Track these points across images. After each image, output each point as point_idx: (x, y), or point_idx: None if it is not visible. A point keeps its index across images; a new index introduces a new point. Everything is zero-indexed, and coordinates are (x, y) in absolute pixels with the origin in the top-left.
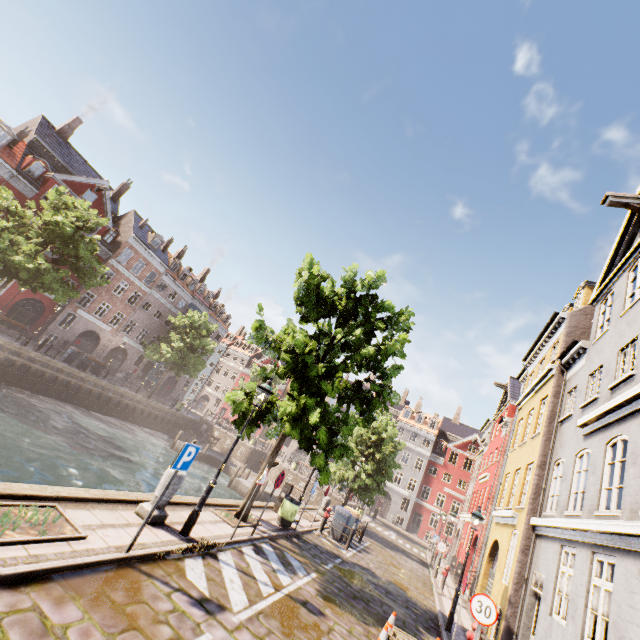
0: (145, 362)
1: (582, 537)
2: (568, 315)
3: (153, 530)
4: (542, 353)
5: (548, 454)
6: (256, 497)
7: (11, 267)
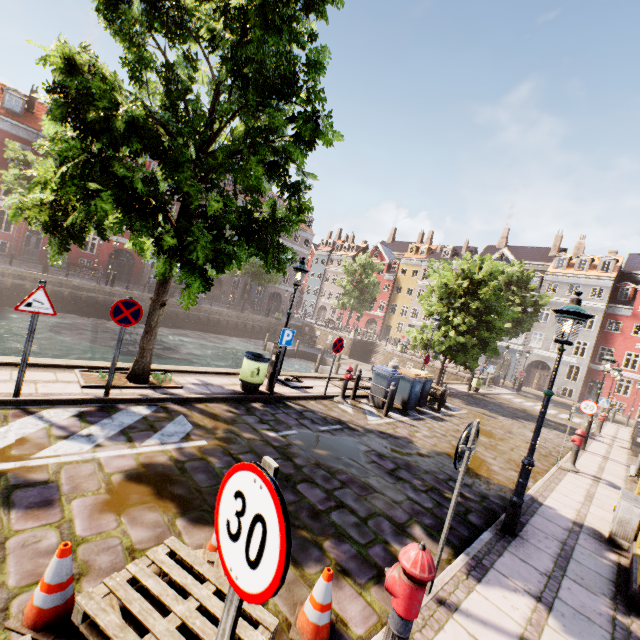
0: (242, 284)
1: None
2: None
3: None
4: None
5: None
6: None
7: None
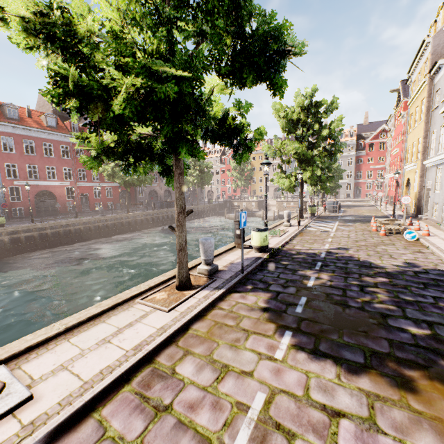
0: None
1: (443, 161)
2: (432, 39)
3: (292, 227)
4: (419, 67)
5: (428, 130)
6: (276, 218)
7: (128, 182)
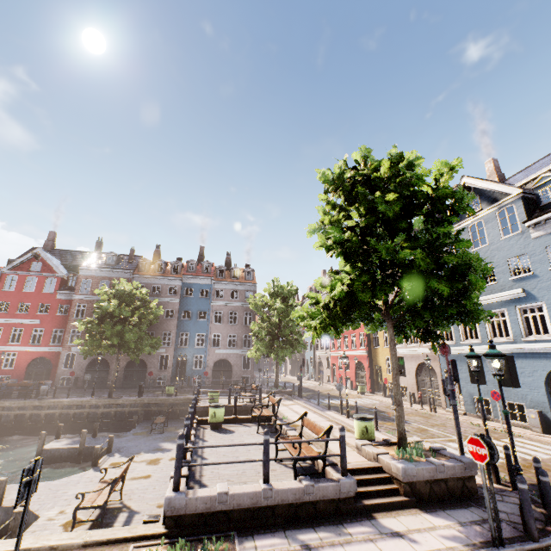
0: (171, 361)
1: None
2: None
3: None
4: None
5: None
6: None
7: None
